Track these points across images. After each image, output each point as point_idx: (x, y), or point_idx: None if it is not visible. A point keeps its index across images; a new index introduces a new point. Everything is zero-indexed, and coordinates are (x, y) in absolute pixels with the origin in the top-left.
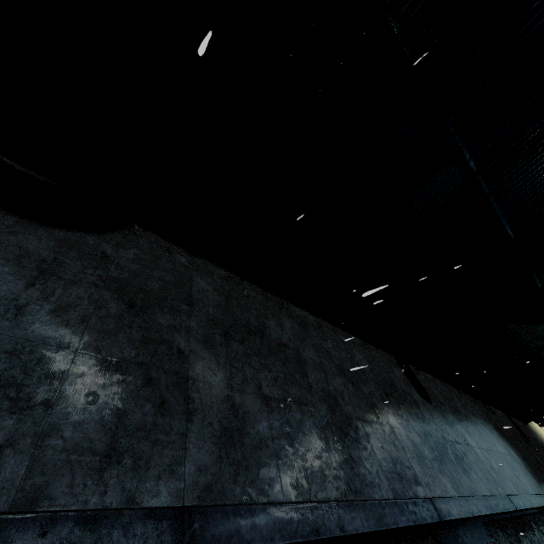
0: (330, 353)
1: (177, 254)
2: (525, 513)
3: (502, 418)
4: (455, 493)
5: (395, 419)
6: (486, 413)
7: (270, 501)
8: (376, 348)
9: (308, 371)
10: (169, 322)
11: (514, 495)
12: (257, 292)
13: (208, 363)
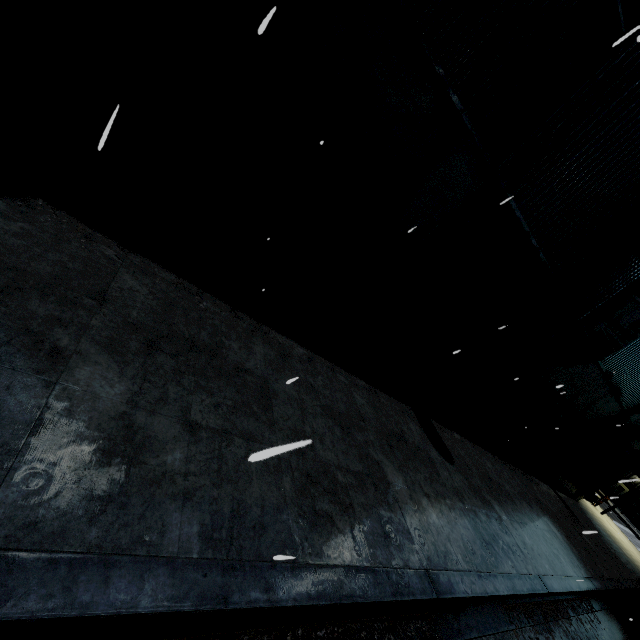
0: (317, 390)
1: (101, 244)
2: (562, 599)
3: (547, 492)
4: (465, 567)
5: (397, 475)
6: (527, 484)
7: (152, 554)
8: (389, 397)
9: (275, 405)
10: (51, 313)
11: (548, 575)
12: (223, 309)
13: (104, 370)
